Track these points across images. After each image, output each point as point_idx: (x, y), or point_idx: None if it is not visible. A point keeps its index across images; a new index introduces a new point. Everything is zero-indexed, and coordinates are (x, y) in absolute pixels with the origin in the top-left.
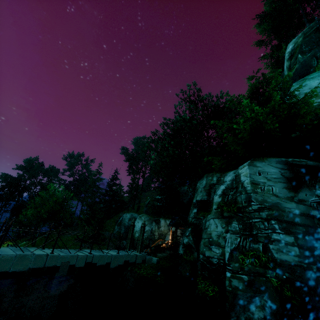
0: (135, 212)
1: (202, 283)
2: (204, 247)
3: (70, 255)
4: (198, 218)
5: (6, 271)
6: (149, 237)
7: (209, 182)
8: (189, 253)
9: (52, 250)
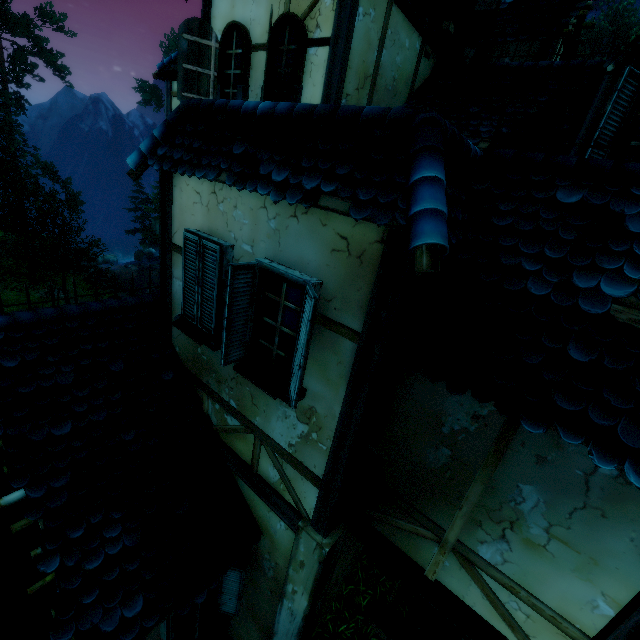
0: None
1: None
2: None
3: None
4: None
5: None
6: None
7: None
8: None
9: None
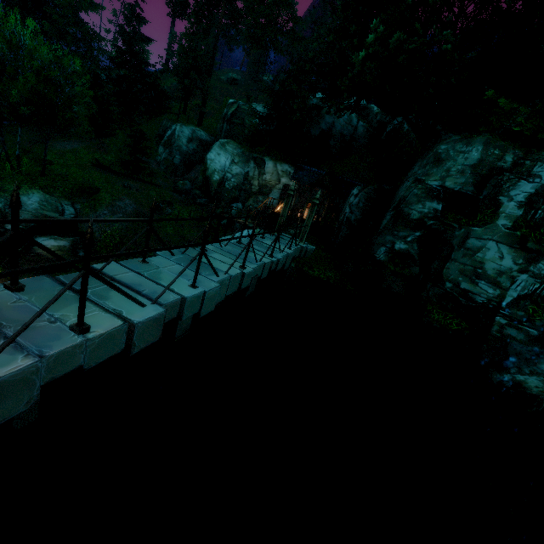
0: (190, 122)
1: (440, 314)
2: (462, 276)
3: (258, 266)
4: (446, 223)
5: (211, 310)
6: (241, 186)
7: (494, 163)
8: (402, 265)
9: (243, 264)
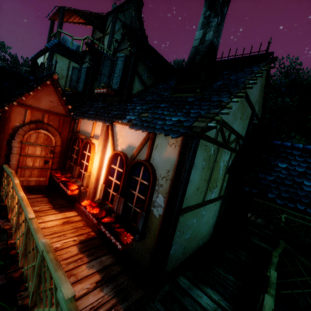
0: None
1: None
2: None
3: None
4: None
5: None
6: None
7: None
8: None
9: None
